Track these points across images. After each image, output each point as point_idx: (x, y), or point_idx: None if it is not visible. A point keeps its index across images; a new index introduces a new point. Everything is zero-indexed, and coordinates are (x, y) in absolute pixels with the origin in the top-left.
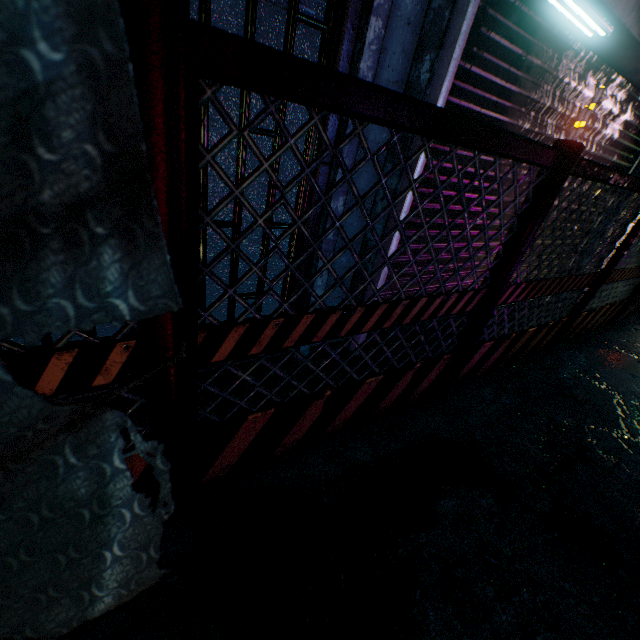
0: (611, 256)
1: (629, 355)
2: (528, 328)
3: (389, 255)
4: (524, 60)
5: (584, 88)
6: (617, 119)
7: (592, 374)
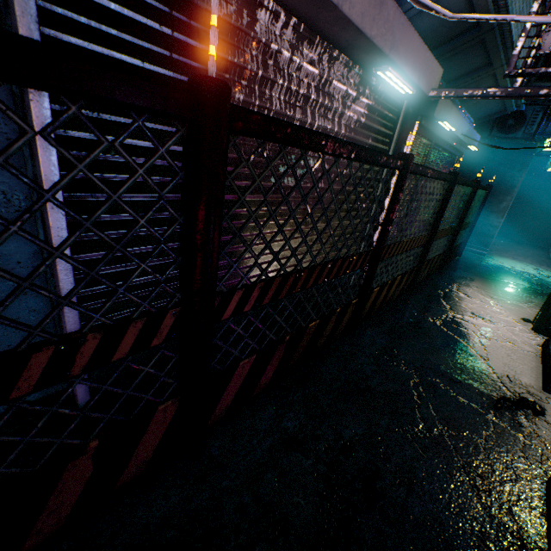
0: (379, 233)
1: (426, 320)
2: (309, 323)
3: (61, 271)
4: (193, 5)
5: (303, 60)
6: (358, 101)
7: (391, 352)
